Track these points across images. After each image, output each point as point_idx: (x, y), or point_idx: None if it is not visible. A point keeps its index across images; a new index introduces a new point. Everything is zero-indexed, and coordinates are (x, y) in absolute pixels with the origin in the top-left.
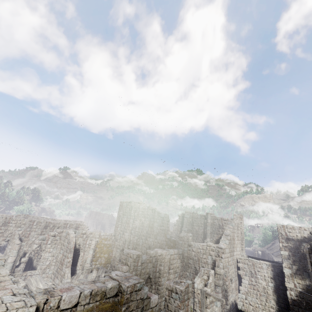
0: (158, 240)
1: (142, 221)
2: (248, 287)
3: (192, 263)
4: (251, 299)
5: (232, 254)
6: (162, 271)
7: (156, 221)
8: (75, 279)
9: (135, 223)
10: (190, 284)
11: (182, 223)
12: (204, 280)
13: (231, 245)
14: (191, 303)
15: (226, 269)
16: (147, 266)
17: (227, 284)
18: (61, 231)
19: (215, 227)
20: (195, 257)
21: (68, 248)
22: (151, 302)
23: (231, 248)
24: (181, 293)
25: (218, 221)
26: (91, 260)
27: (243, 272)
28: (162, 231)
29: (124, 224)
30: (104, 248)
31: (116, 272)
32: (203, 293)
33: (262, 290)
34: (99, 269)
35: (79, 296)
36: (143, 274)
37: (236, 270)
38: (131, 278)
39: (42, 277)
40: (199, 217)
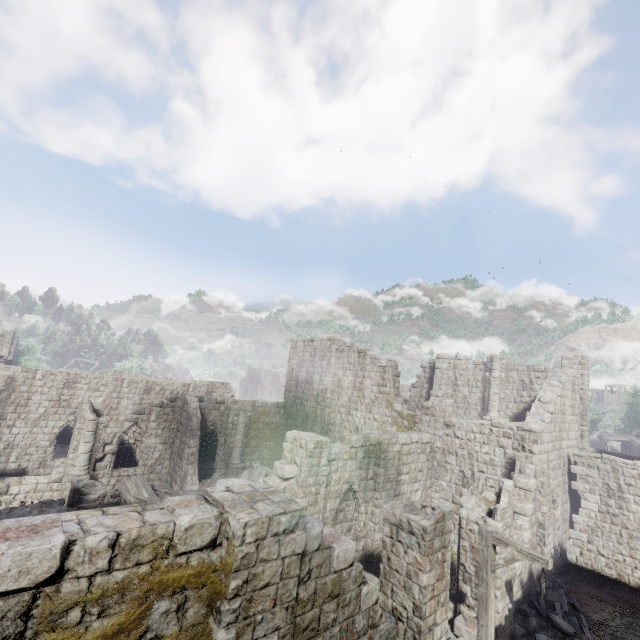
0: (374, 414)
1: (338, 376)
2: (597, 518)
3: (455, 462)
4: (605, 543)
5: (558, 446)
6: (382, 477)
7: (368, 376)
8: (208, 485)
9: (323, 382)
10: (450, 513)
11: (431, 380)
12: (485, 502)
13: (557, 425)
14: (452, 544)
15: (544, 479)
16: (344, 467)
17: (545, 511)
18: (174, 398)
19: (512, 387)
20: (461, 451)
21: (187, 430)
22: (334, 557)
23: (555, 433)
24: (424, 534)
25: (519, 373)
26: (241, 451)
27: (587, 485)
28: (383, 397)
29: (301, 385)
30: (266, 431)
31: (230, 482)
32: (484, 537)
33: (637, 527)
34: (253, 469)
35: (65, 553)
36: (336, 482)
37: (566, 480)
38: (269, 498)
39: (150, 479)
40: (470, 366)
